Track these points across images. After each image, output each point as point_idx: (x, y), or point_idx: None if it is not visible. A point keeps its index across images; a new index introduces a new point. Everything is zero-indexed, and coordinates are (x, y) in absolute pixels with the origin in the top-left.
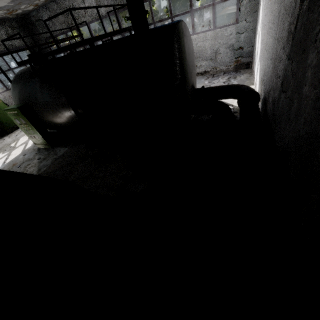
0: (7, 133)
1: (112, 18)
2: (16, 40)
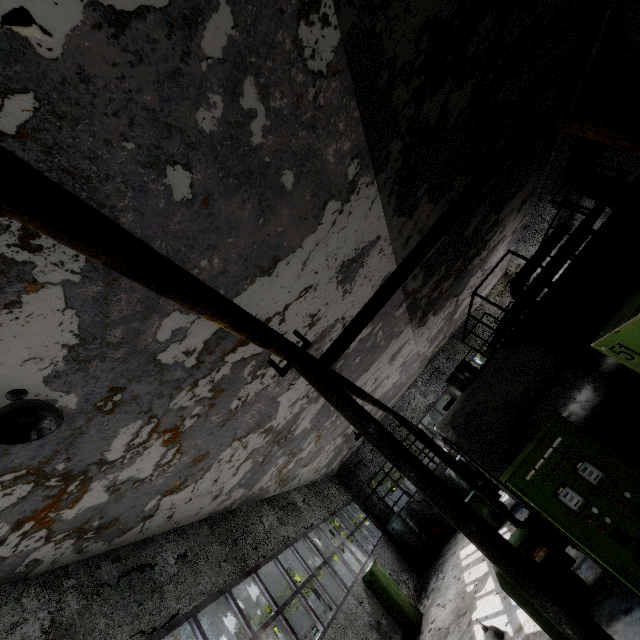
0: (414, 635)
1: (347, 511)
2: (344, 495)
